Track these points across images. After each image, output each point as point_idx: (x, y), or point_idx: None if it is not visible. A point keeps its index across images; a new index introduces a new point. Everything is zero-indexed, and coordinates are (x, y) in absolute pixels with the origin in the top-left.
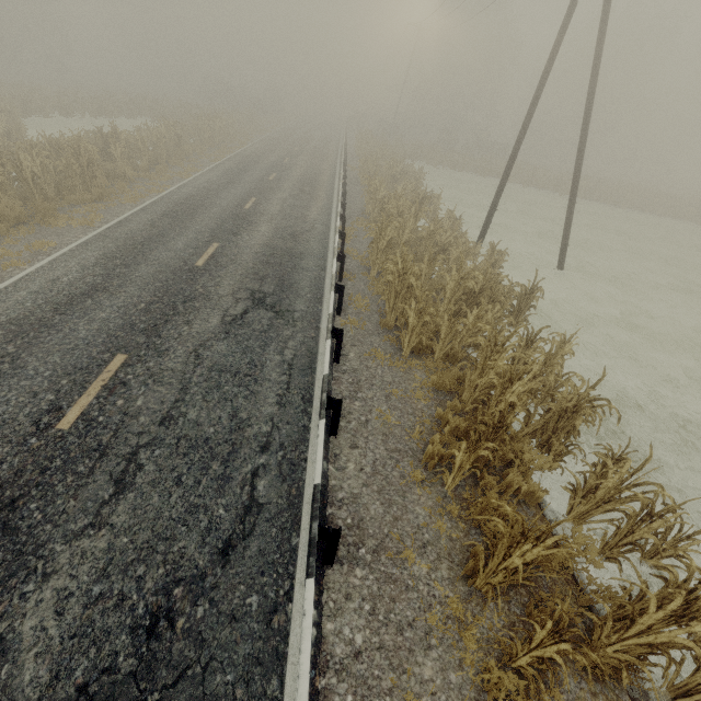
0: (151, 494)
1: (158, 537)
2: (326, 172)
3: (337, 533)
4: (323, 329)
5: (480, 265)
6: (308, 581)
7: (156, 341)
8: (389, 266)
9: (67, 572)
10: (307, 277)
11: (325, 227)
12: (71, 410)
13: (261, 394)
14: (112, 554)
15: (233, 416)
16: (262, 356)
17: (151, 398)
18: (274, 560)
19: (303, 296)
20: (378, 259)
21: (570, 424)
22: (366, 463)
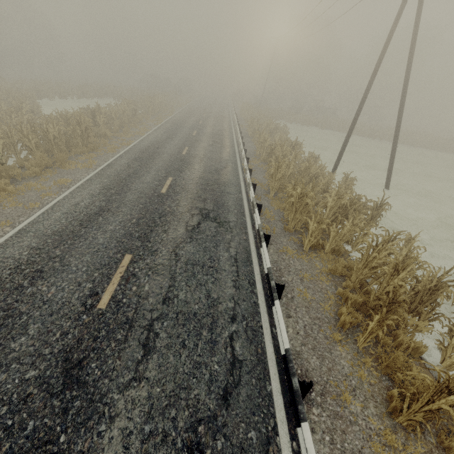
0: (168, 355)
1: (179, 387)
2: (226, 129)
3: (309, 385)
4: (250, 233)
5: (342, 188)
6: (303, 424)
7: (147, 244)
8: (293, 192)
9: (125, 415)
10: (231, 198)
11: (234, 164)
12: (104, 294)
13: (222, 280)
14: (152, 401)
15: (208, 296)
16: (216, 253)
17: (153, 284)
18: (259, 403)
19: (232, 211)
20: (276, 185)
21: (433, 298)
22: (299, 328)
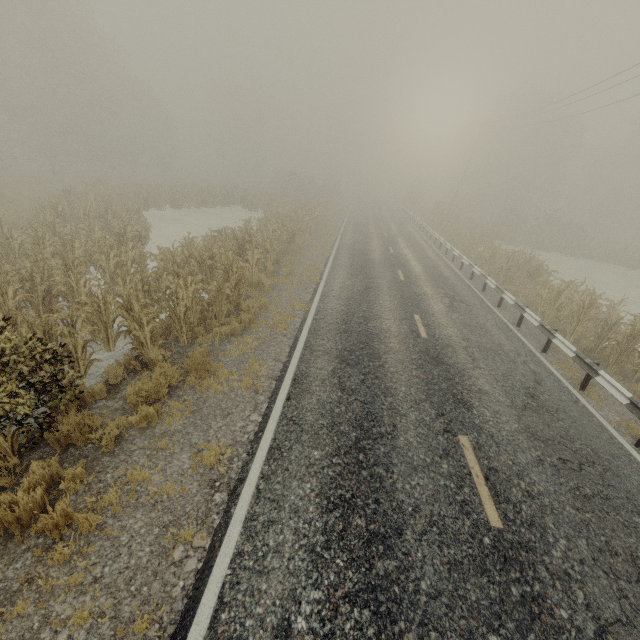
0: None
1: None
2: (441, 263)
3: None
4: None
5: None
6: None
7: None
8: None
9: None
10: None
11: (544, 368)
12: None
13: None
14: None
15: None
16: None
17: None
18: None
19: None
20: None
21: None
22: None
